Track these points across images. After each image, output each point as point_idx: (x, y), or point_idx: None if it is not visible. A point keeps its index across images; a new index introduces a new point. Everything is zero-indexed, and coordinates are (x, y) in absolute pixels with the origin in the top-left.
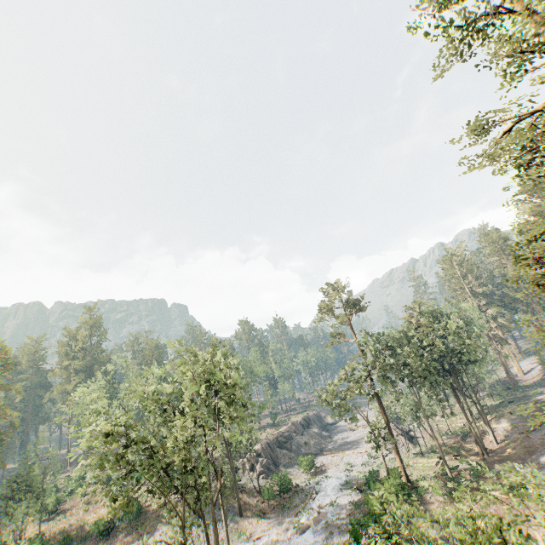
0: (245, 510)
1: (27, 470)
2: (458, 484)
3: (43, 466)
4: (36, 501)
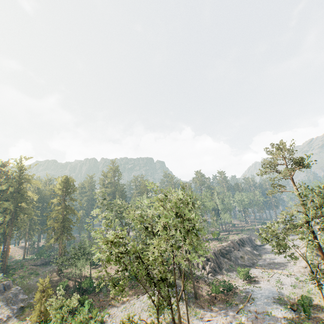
0: (199, 296)
1: (84, 243)
2: None
3: (91, 242)
4: (86, 260)
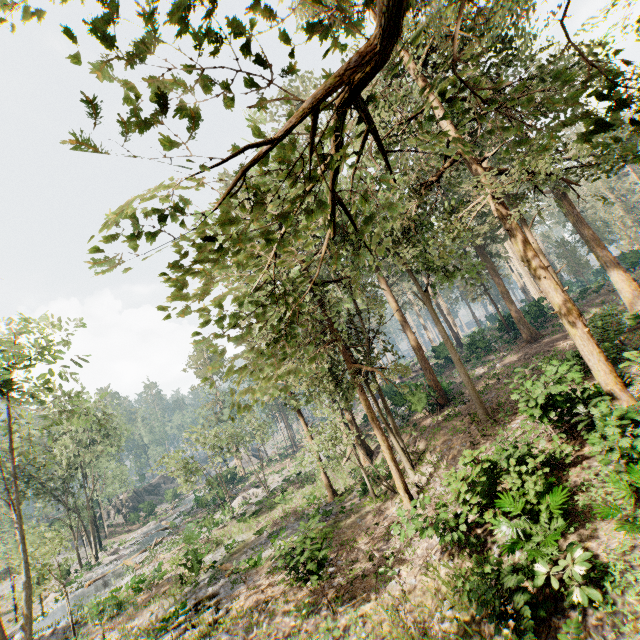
0: (112, 535)
1: None
2: (270, 463)
3: None
4: None
